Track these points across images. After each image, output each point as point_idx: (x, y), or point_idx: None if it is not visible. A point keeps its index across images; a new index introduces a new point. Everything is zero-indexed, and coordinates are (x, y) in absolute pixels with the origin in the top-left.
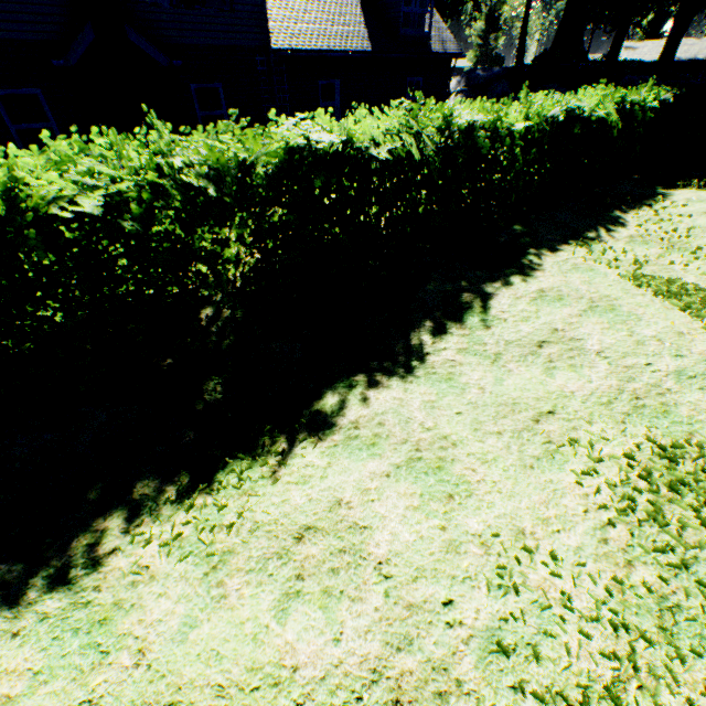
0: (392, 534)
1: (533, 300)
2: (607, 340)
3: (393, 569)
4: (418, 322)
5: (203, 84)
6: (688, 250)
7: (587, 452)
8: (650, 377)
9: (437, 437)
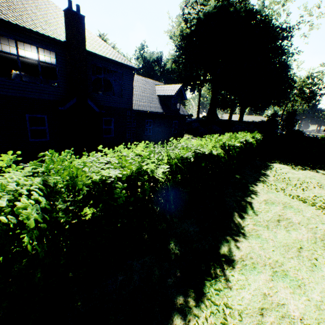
0: (295, 305)
1: (265, 204)
2: (298, 218)
3: (307, 321)
4: (232, 213)
5: (107, 118)
6: (292, 185)
7: (323, 262)
8: (320, 232)
9: (274, 261)
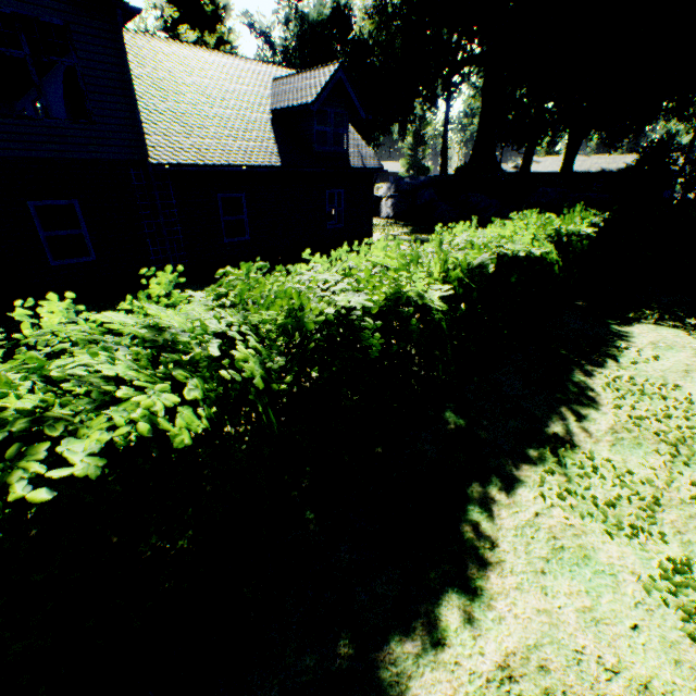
0: None
1: None
2: None
3: None
4: None
5: (49, 200)
6: None
7: None
8: None
9: None
